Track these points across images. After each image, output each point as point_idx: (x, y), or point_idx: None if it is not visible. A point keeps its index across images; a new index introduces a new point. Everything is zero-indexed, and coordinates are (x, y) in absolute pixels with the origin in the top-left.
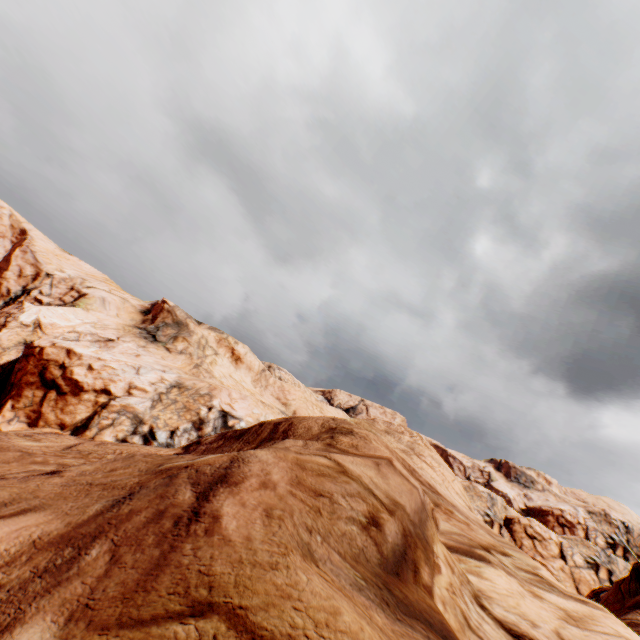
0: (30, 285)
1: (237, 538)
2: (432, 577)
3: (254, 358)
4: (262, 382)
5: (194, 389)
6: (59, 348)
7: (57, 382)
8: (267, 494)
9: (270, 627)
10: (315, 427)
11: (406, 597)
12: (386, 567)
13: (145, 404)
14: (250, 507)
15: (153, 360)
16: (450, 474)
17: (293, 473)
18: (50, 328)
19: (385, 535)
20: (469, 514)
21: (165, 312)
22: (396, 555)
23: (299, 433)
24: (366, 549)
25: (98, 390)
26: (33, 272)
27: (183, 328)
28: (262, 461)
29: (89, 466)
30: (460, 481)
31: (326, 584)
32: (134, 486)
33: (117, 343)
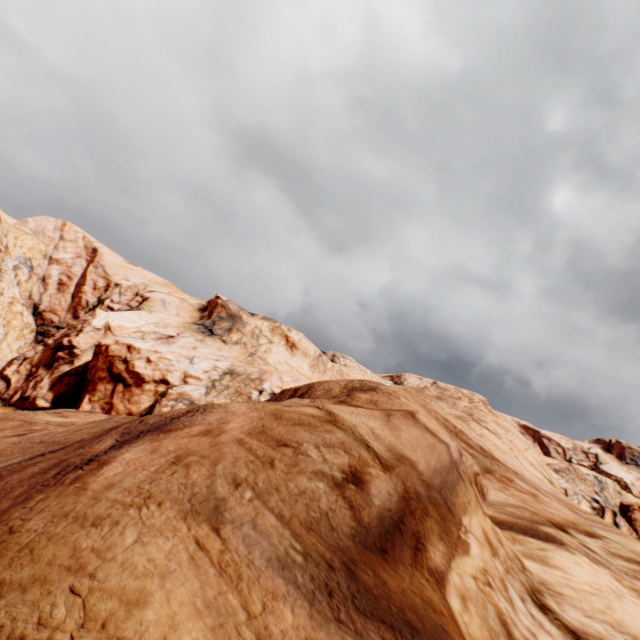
0: (103, 296)
1: (96, 486)
2: (449, 559)
3: (309, 344)
4: (320, 367)
5: (245, 374)
6: (121, 345)
7: (122, 376)
8: (199, 441)
9: (3, 621)
10: (336, 389)
11: (382, 585)
12: (364, 540)
13: (200, 391)
14: (160, 453)
15: (209, 351)
16: (522, 442)
17: (260, 422)
18: (118, 330)
19: (369, 496)
20: (542, 485)
21: (219, 307)
22: (385, 524)
23: (316, 395)
24: (333, 513)
25: (157, 381)
26: (104, 284)
27: (237, 320)
28: (228, 411)
29: (63, 428)
30: (556, 463)
31: (186, 554)
32: (75, 441)
33: (177, 339)
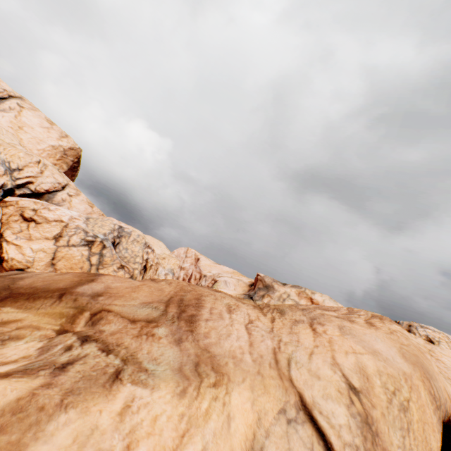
0: (198, 283)
1: None
2: None
3: (333, 304)
4: None
5: None
6: None
7: None
8: None
9: None
10: None
11: None
12: None
13: None
14: None
15: None
16: (360, 347)
17: None
18: None
19: None
20: (224, 350)
21: (258, 281)
22: None
23: None
24: None
25: None
26: (199, 276)
27: (270, 289)
28: None
29: None
30: None
31: None
32: None
33: None
